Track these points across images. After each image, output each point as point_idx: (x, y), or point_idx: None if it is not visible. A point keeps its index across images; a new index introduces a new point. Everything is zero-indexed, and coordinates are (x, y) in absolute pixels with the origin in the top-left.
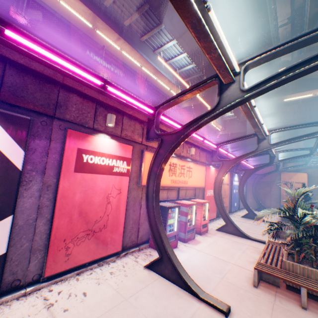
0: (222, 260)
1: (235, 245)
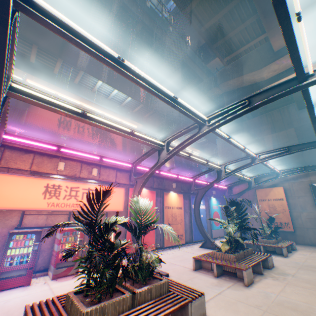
0: None
1: None
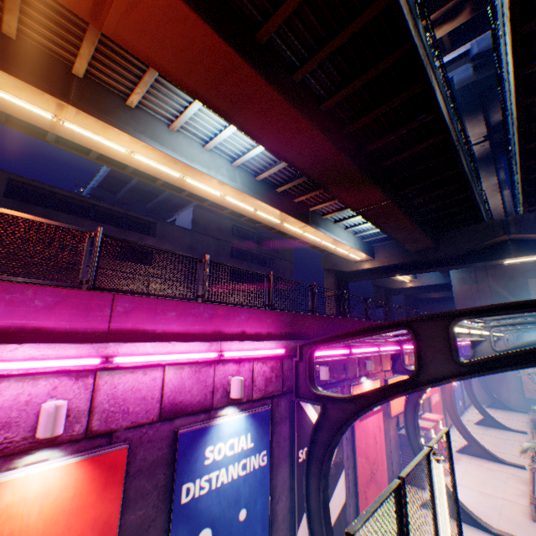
0: (487, 493)
1: (491, 473)
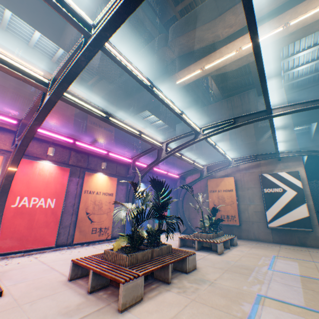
0: None
1: None
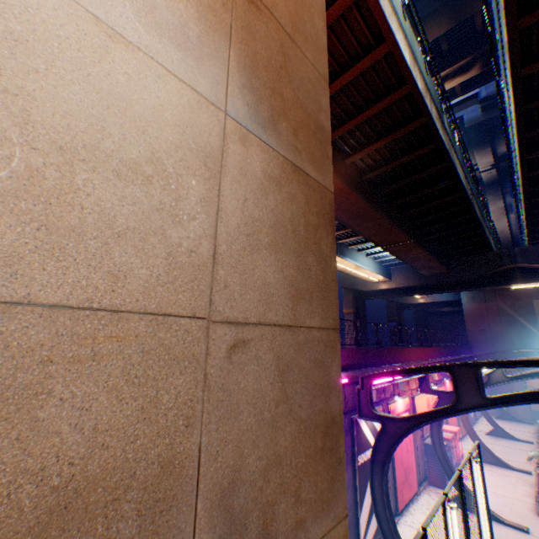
0: (499, 494)
1: (502, 477)
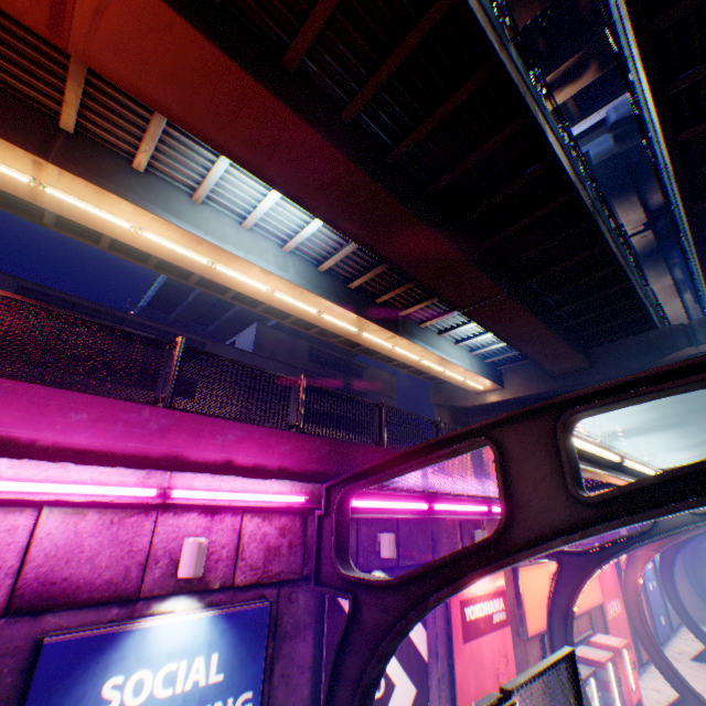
0: None
1: None
